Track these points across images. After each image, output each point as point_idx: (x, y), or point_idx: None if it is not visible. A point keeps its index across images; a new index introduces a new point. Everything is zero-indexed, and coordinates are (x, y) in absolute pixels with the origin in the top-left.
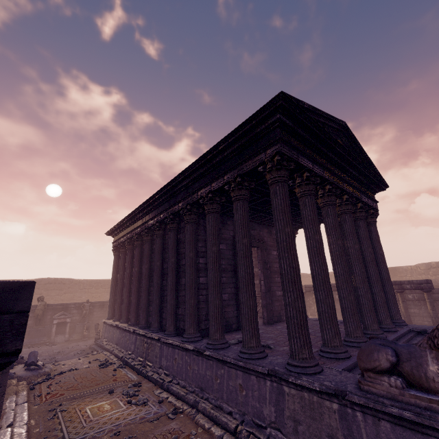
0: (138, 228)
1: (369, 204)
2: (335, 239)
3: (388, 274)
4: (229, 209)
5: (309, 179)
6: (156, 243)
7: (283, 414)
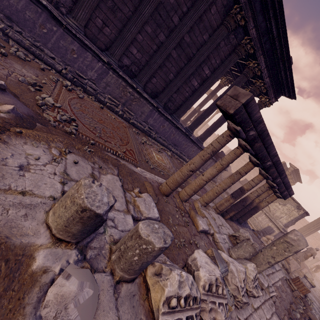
0: None
1: None
2: None
3: None
4: None
5: None
6: (207, 2)
7: None
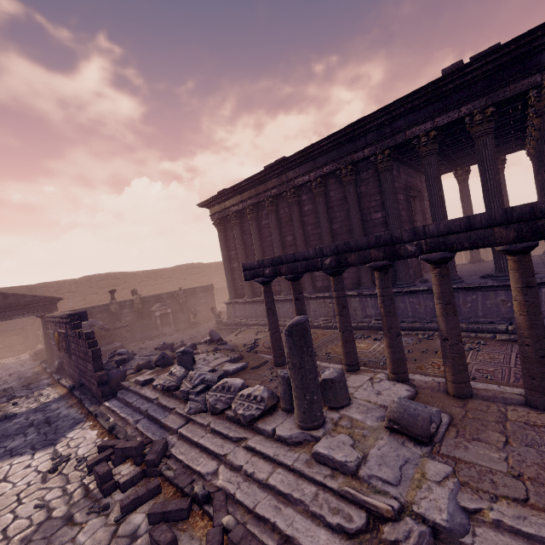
0: (270, 189)
1: None
2: None
3: None
4: (416, 152)
5: None
6: (319, 203)
7: None
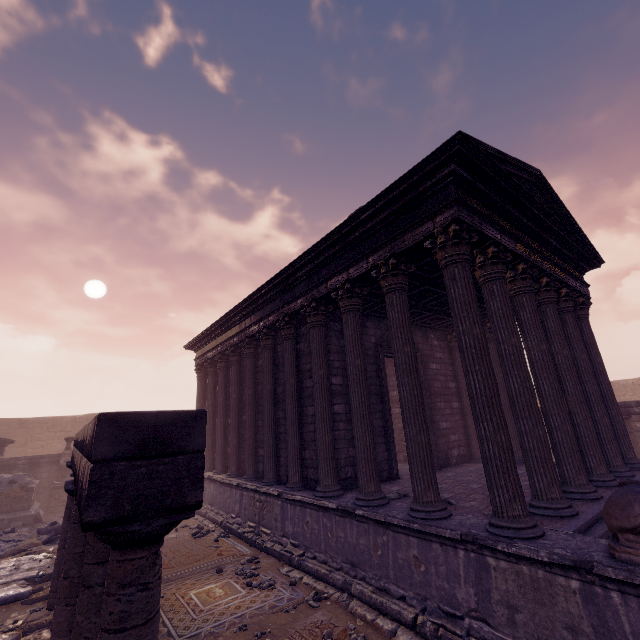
0: (234, 337)
1: (577, 289)
2: (536, 343)
3: (612, 392)
4: (370, 305)
5: (496, 256)
6: (263, 358)
7: (489, 598)
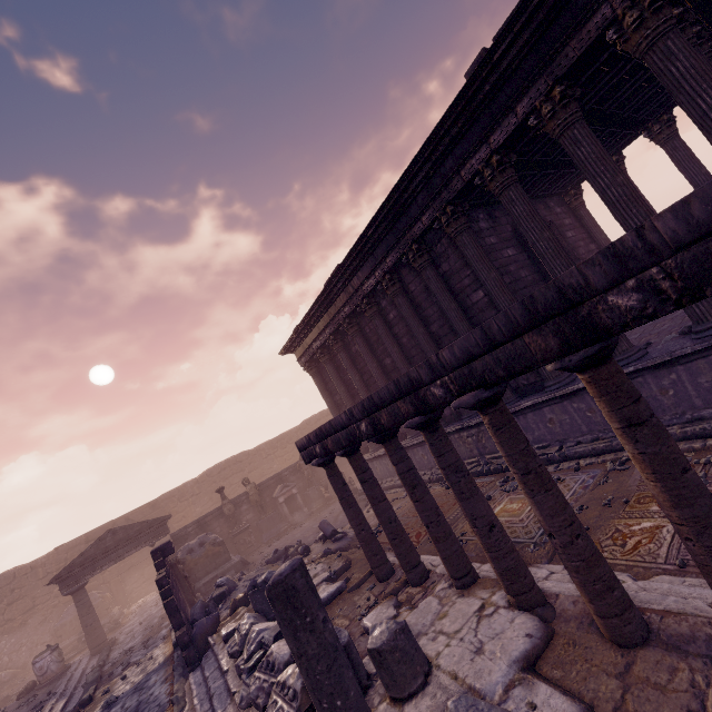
0: (342, 308)
1: None
2: None
3: None
4: None
5: (681, 19)
6: (399, 306)
7: None
